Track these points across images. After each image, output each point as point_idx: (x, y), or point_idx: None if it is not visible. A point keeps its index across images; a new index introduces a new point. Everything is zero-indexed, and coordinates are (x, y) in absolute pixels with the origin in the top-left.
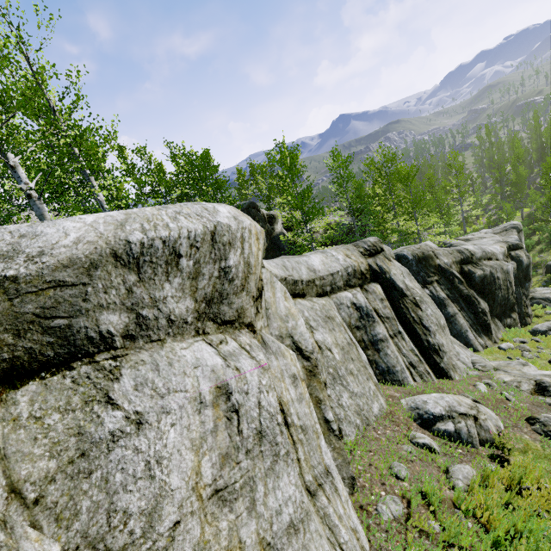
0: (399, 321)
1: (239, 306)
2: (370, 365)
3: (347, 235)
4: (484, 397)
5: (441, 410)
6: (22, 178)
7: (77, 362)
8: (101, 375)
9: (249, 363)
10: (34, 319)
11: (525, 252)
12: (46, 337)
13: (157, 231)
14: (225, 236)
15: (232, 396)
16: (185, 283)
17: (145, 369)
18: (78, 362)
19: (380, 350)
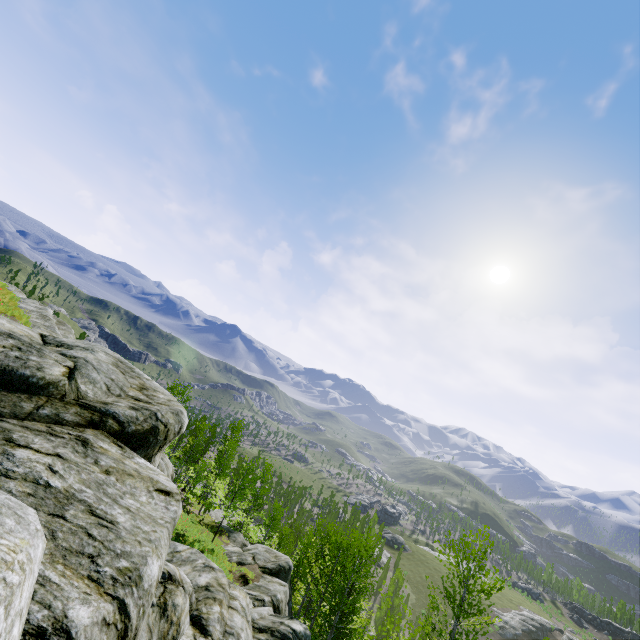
0: None
1: None
2: None
3: None
4: None
5: None
6: None
7: None
8: None
9: None
10: None
11: None
12: None
13: None
14: None
15: None
16: None
17: None
18: None
19: None
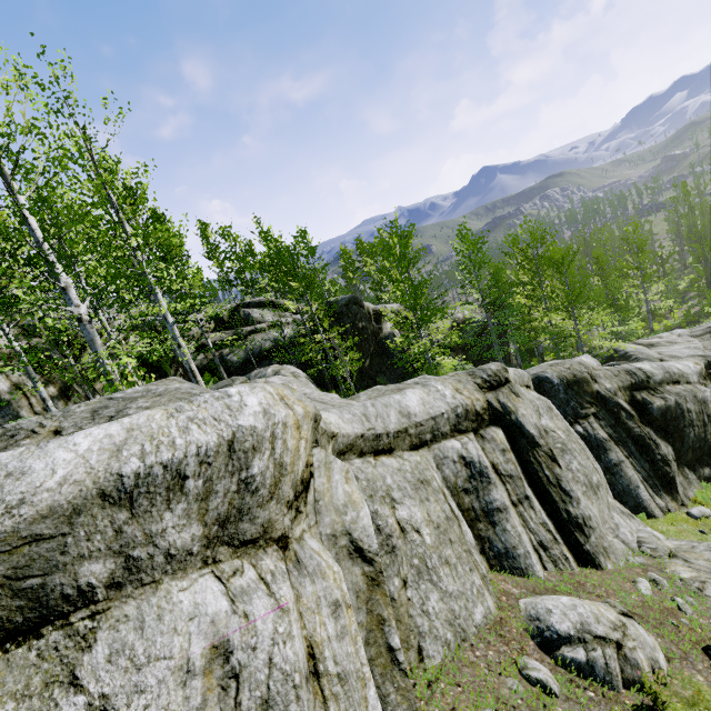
0: (529, 480)
1: (266, 519)
2: (482, 544)
3: (480, 335)
4: (644, 603)
5: (569, 627)
6: (73, 300)
7: (48, 627)
8: (71, 644)
9: (264, 604)
10: (4, 582)
11: None
12: (16, 601)
13: (159, 453)
14: (248, 441)
15: (233, 656)
16: (192, 507)
17: (127, 629)
18: (49, 627)
19: (497, 524)
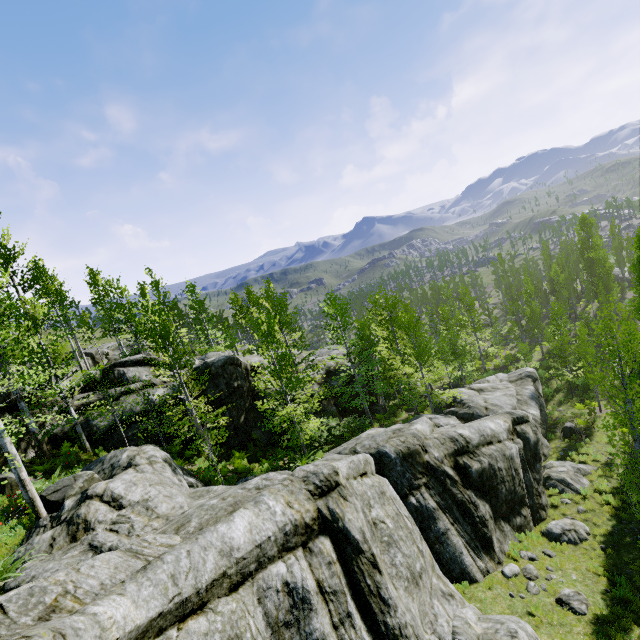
0: (353, 590)
1: None
2: None
3: (349, 381)
4: None
5: None
6: None
7: None
8: None
9: None
10: None
11: (532, 426)
12: None
13: None
14: None
15: None
16: None
17: None
18: None
19: None
